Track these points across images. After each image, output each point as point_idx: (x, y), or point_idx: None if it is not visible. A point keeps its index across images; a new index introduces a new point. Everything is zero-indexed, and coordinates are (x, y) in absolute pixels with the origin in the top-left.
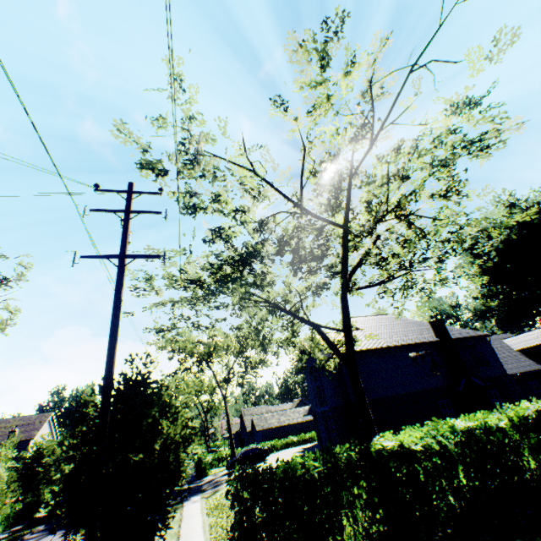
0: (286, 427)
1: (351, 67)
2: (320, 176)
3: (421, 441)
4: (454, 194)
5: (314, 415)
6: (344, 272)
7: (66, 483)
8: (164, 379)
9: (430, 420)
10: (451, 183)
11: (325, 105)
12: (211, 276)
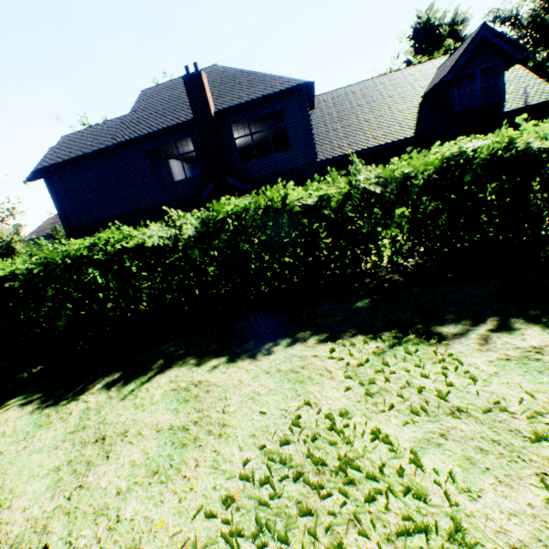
0: None
1: None
2: None
3: None
4: None
5: None
6: None
7: None
8: None
9: None
10: None
11: None
12: None
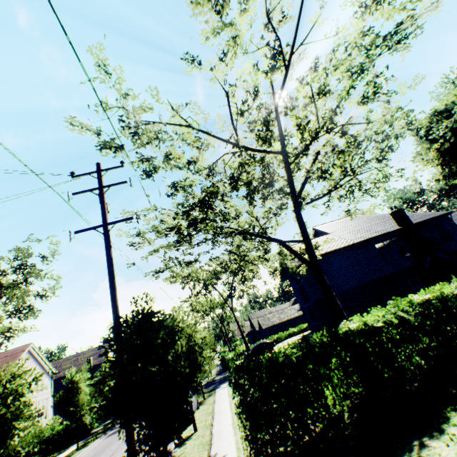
0: (286, 322)
1: (244, 4)
2: (248, 114)
3: (382, 319)
4: (381, 94)
5: (302, 310)
6: (292, 192)
7: (111, 393)
8: (174, 306)
9: (402, 297)
10: (367, 88)
11: (234, 47)
12: (187, 221)
